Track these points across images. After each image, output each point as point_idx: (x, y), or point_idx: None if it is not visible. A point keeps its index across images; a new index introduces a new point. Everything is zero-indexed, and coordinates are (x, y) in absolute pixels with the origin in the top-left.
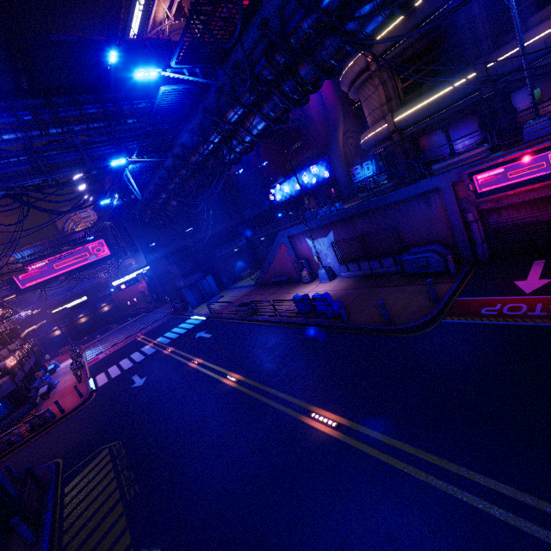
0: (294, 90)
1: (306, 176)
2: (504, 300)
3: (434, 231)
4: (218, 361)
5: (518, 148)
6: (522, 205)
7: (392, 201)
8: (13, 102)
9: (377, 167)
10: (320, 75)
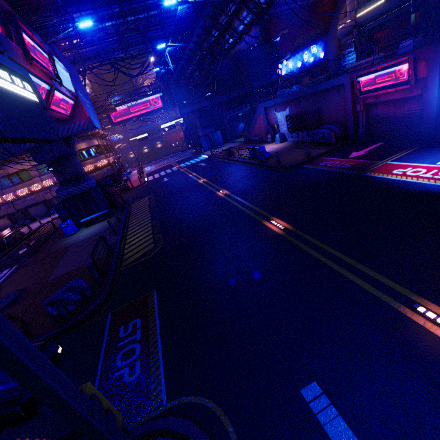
0: (255, 6)
1: (306, 54)
2: (335, 160)
3: (339, 115)
4: (201, 174)
5: (385, 61)
6: (389, 103)
7: (319, 90)
8: (110, 0)
9: None
10: None
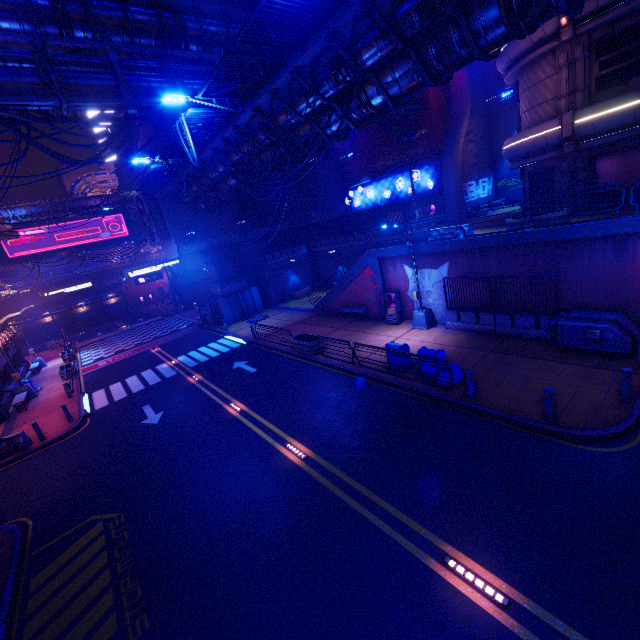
0: (493, 26)
1: (401, 181)
2: None
3: (614, 292)
4: (269, 413)
5: None
6: None
7: (561, 238)
8: None
9: (494, 188)
10: (559, 0)
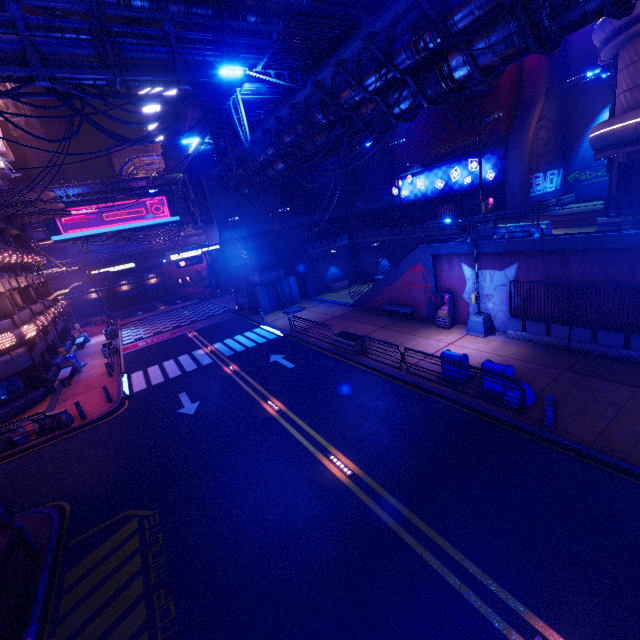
0: None
1: (457, 171)
2: None
3: None
4: (309, 417)
5: None
6: None
7: None
8: None
9: (563, 182)
10: None
